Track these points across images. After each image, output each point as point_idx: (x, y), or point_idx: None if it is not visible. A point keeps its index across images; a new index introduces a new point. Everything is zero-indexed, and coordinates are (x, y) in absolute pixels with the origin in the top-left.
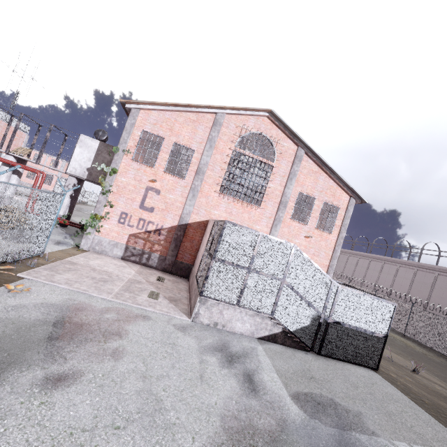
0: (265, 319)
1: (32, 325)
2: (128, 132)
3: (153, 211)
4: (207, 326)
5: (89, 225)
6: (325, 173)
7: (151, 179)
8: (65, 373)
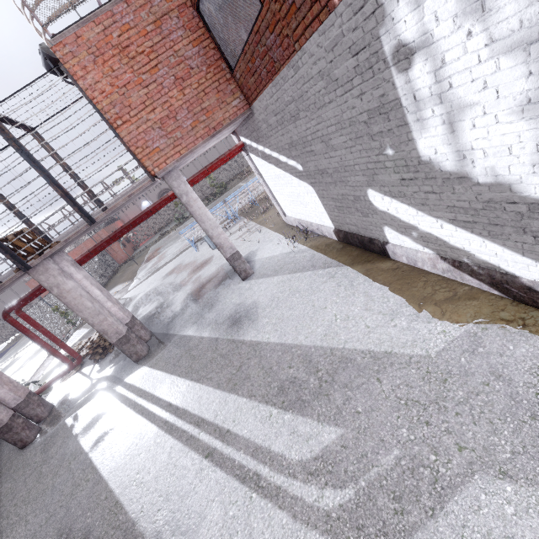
0: None
1: None
2: None
3: None
4: None
5: None
6: None
7: None
8: None
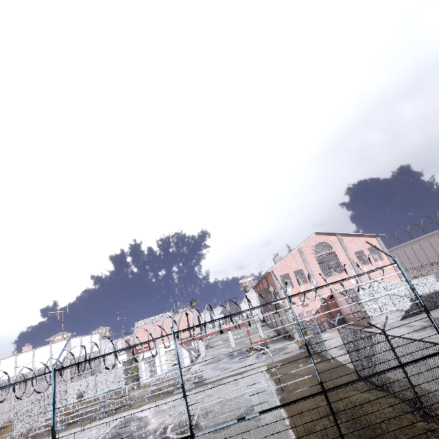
0: (395, 312)
1: None
2: (276, 280)
3: (308, 305)
4: (380, 327)
5: (293, 328)
6: (356, 237)
7: (297, 292)
8: None
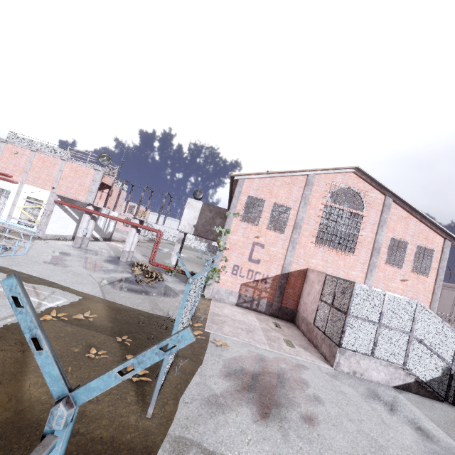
0: (397, 369)
1: (255, 375)
2: (237, 198)
3: (259, 262)
4: (347, 374)
5: (211, 277)
6: (415, 218)
7: (256, 235)
8: (307, 414)
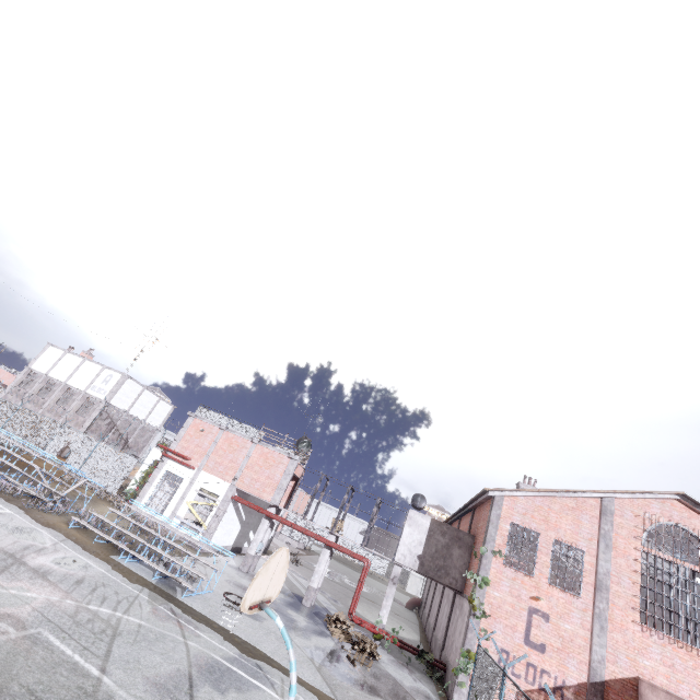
0: None
1: None
2: (495, 525)
3: (544, 650)
4: None
5: (465, 670)
6: None
7: (532, 594)
8: None
